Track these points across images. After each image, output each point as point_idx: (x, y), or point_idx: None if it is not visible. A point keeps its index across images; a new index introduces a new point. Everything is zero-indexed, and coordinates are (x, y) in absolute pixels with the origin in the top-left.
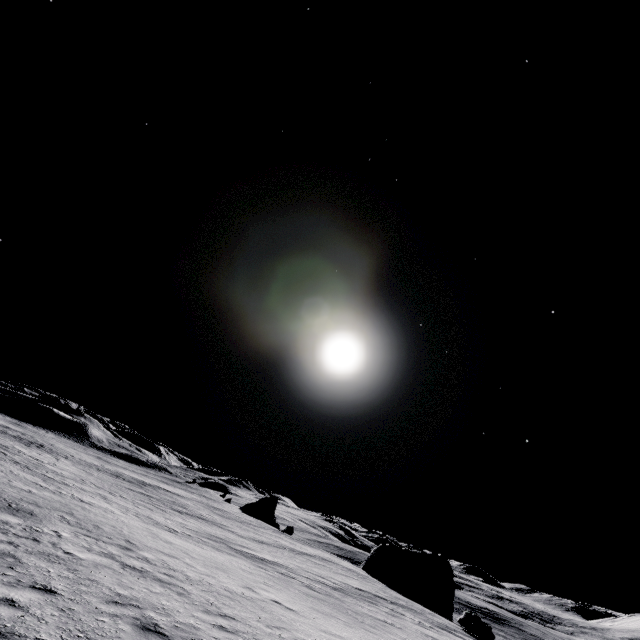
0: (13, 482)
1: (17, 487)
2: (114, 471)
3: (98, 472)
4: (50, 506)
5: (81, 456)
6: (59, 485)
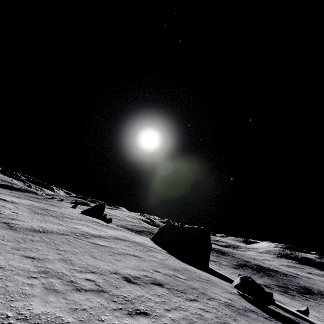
0: None
1: None
2: None
3: None
4: None
5: None
6: None
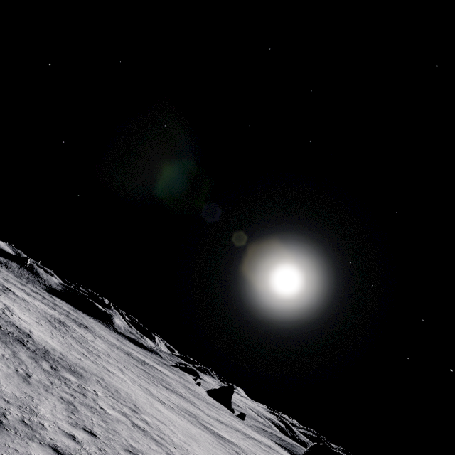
0: (72, 351)
1: (74, 355)
2: (127, 350)
3: (117, 350)
4: (91, 371)
5: (108, 337)
6: (96, 357)
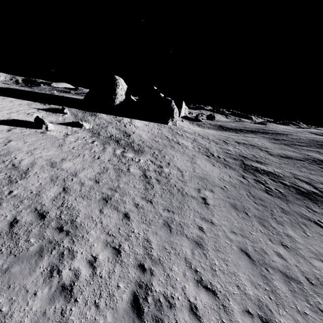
0: None
1: None
2: None
3: None
4: None
5: None
6: None
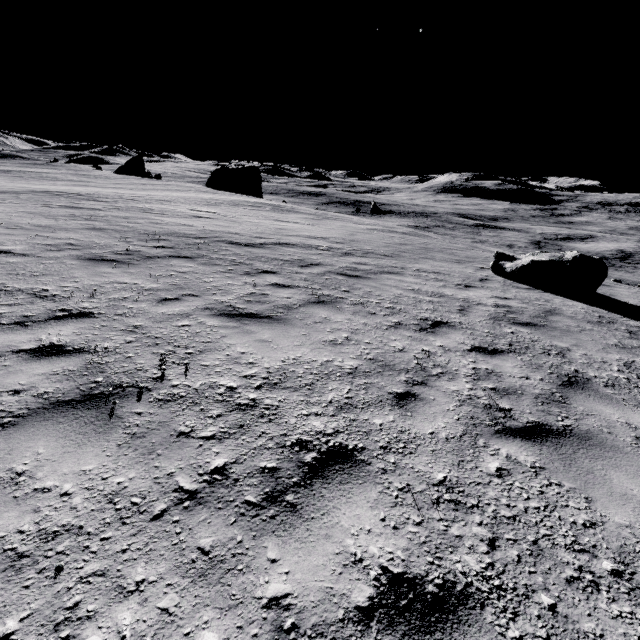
0: None
1: None
2: None
3: None
4: None
5: None
6: None
